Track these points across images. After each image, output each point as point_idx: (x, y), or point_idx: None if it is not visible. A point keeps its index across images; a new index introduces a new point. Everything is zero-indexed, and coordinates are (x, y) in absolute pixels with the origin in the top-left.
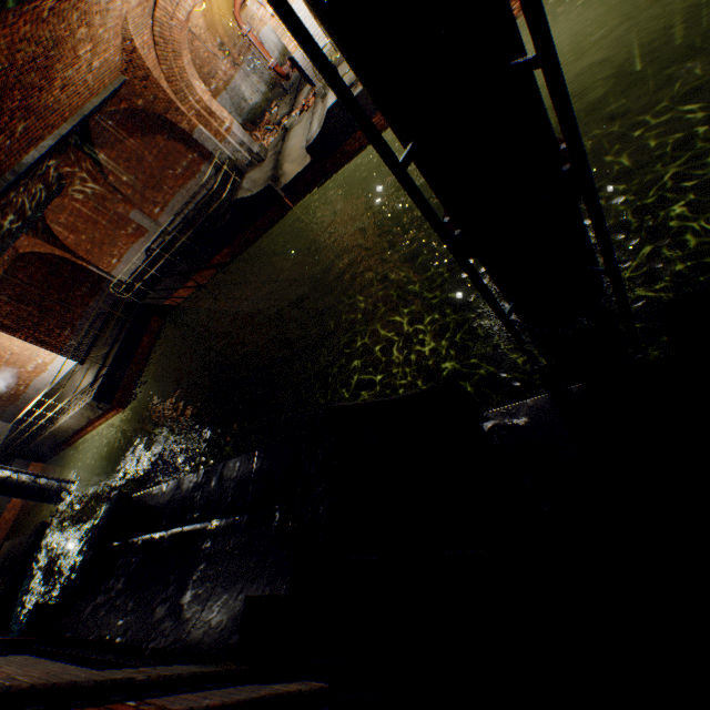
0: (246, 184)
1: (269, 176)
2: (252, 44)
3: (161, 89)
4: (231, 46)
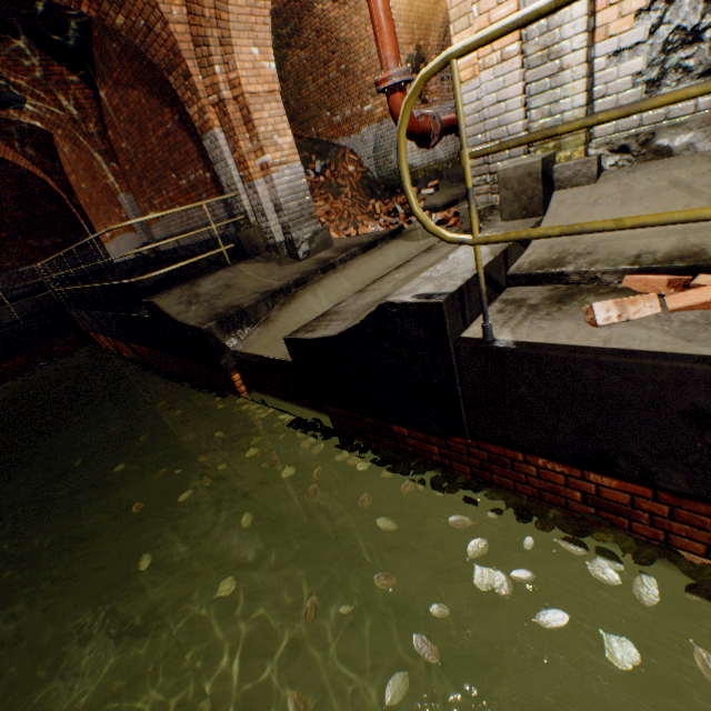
0: (212, 281)
1: (238, 304)
2: None
3: (159, 11)
4: None
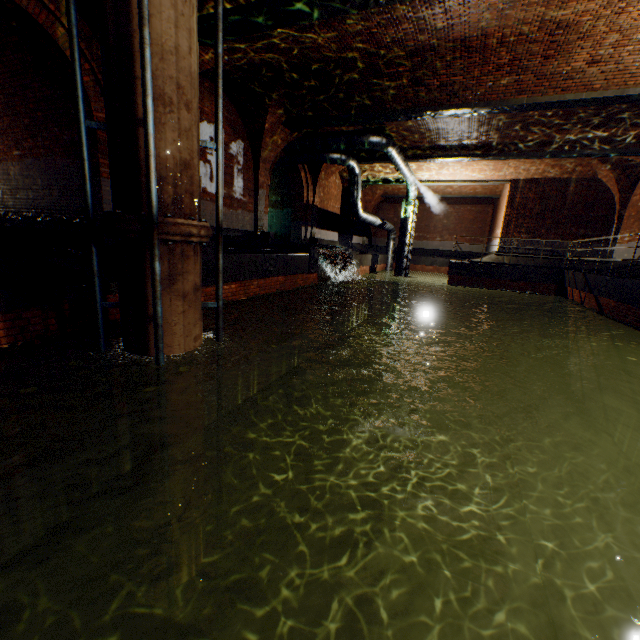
0: None
1: None
2: None
3: None
4: None
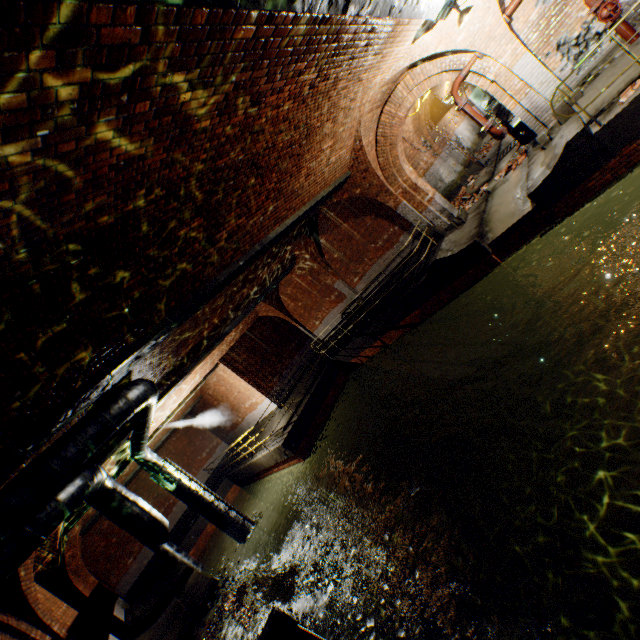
0: (445, 245)
1: (472, 234)
2: (448, 140)
3: (375, 176)
4: (432, 141)
